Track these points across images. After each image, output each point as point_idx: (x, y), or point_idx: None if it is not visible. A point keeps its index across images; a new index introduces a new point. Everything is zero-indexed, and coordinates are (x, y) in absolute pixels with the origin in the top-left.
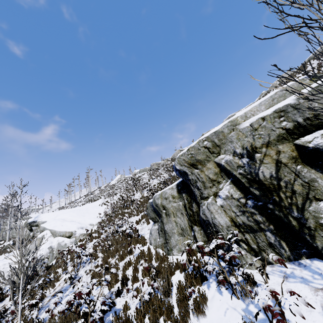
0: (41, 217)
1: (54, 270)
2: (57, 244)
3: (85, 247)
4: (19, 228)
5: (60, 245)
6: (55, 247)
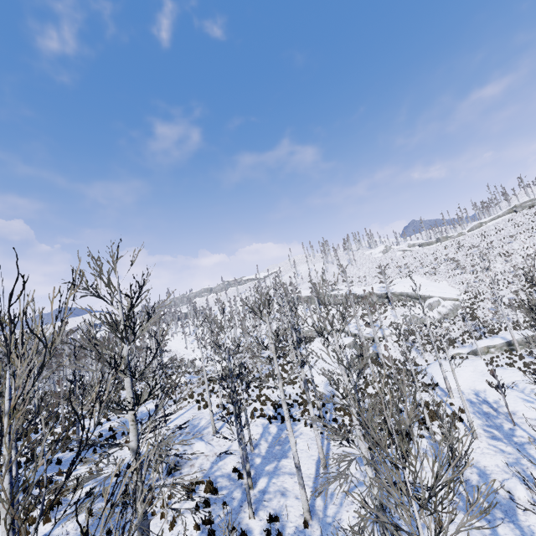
0: (391, 290)
1: (472, 314)
2: (453, 304)
3: (479, 305)
4: (389, 296)
5: (455, 305)
6: (452, 305)
